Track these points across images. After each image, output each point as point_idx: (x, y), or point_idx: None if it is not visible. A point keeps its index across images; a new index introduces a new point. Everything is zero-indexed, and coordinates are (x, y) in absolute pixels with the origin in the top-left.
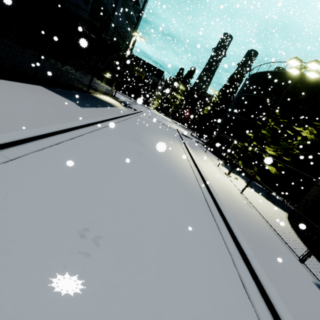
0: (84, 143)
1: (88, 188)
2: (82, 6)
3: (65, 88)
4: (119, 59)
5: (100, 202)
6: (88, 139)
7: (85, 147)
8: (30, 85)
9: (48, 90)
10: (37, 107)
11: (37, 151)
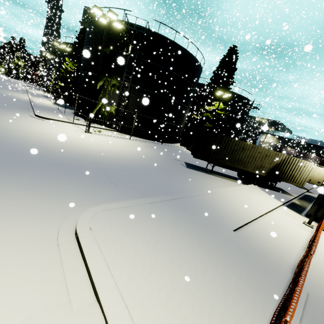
0: None
1: None
2: None
3: None
4: None
5: None
6: None
7: None
8: None
9: None
10: None
11: None
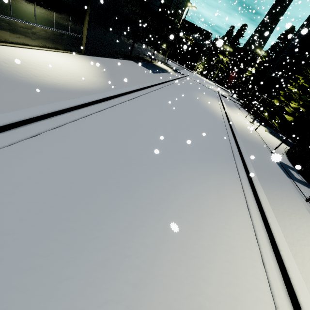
0: (164, 91)
1: (172, 104)
2: (157, 1)
3: (140, 61)
4: (174, 32)
5: (177, 109)
6: (164, 89)
7: (165, 92)
8: (129, 61)
9: (136, 63)
10: (139, 74)
11: (152, 91)
